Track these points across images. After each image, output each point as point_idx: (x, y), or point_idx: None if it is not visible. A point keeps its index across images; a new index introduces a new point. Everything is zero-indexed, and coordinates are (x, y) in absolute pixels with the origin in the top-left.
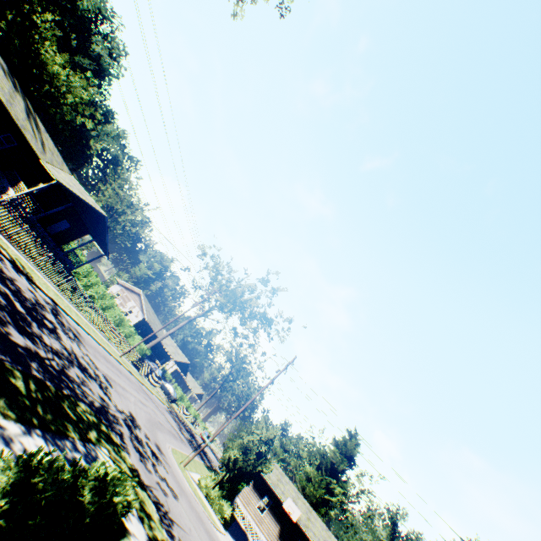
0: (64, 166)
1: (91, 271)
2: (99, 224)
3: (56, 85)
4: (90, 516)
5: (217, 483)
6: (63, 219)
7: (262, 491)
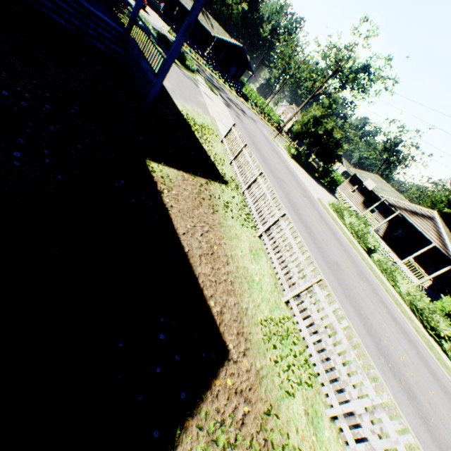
0: (226, 35)
1: (257, 96)
2: (242, 55)
3: None
4: (179, 57)
5: (290, 144)
6: (232, 65)
7: (354, 183)
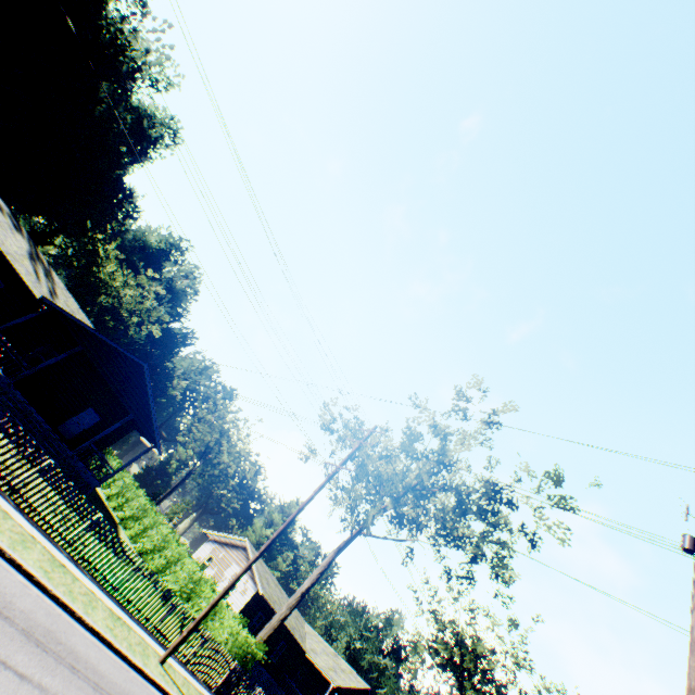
0: None
1: (148, 508)
2: (135, 383)
3: (111, 289)
4: None
5: None
6: (87, 407)
7: None
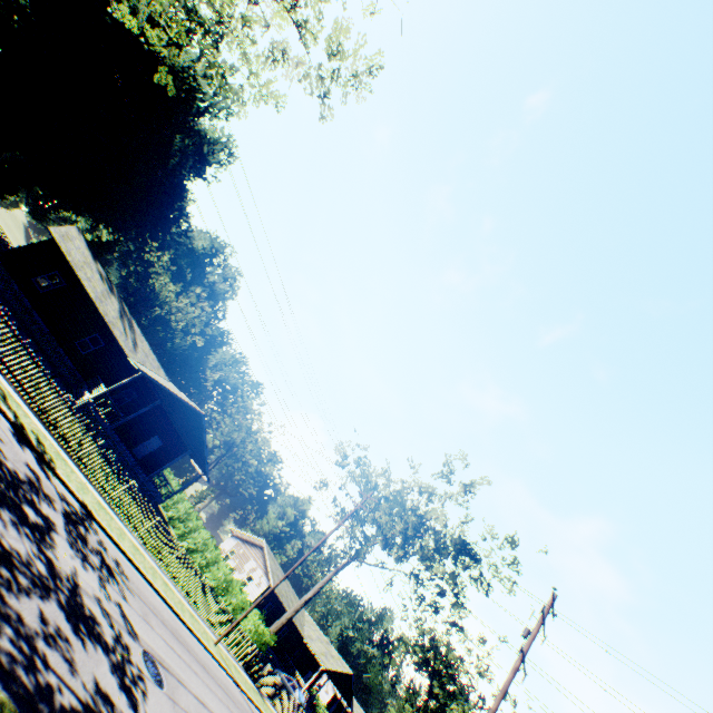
0: (161, 371)
1: (191, 512)
2: (194, 427)
3: (165, 307)
4: None
5: None
6: (154, 434)
7: None
